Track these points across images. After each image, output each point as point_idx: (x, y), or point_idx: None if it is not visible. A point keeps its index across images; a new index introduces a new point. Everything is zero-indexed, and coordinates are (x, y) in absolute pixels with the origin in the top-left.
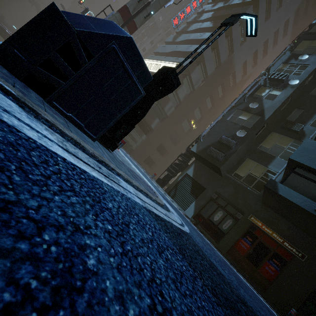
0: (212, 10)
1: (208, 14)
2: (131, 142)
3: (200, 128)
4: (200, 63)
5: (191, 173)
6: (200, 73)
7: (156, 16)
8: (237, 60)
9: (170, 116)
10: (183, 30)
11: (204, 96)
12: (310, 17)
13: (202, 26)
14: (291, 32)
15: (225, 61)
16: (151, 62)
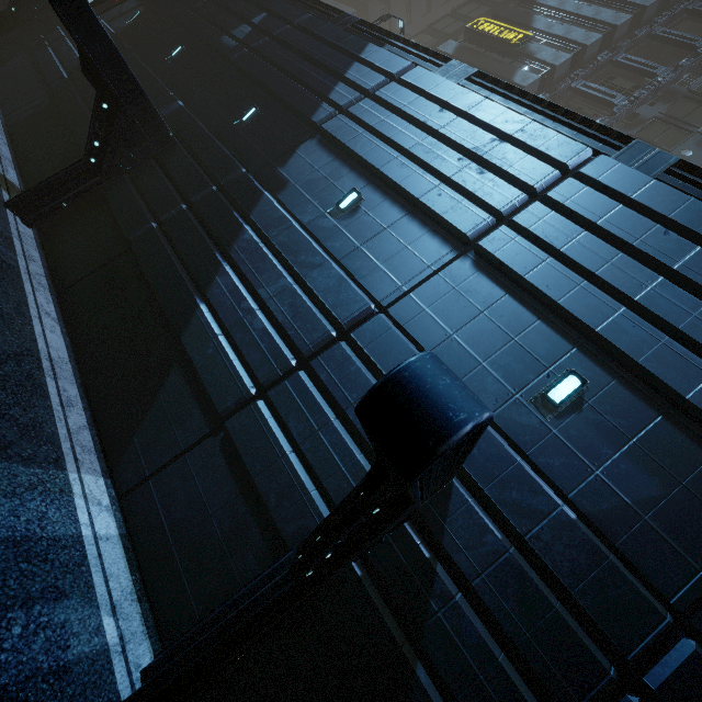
0: None
1: None
2: None
3: None
4: None
5: None
6: None
7: None
8: None
9: None
10: None
11: None
12: None
13: None
14: None
15: None
16: None
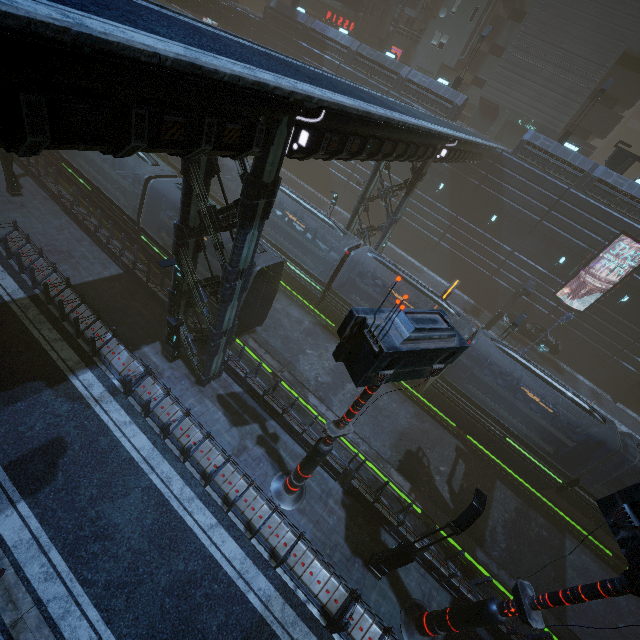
0: None
1: None
2: None
3: None
4: None
5: None
6: None
7: None
8: None
9: None
10: None
11: None
12: None
13: None
14: None
15: None
16: None
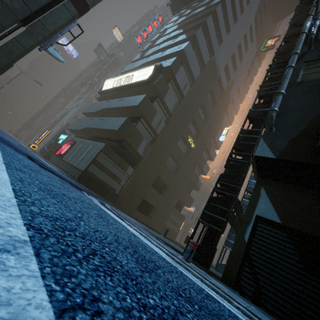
0: (175, 25)
1: (172, 28)
2: (111, 184)
3: (199, 146)
4: (183, 64)
5: (272, 213)
6: (185, 77)
7: (116, 52)
8: (219, 63)
9: (161, 135)
10: (150, 46)
11: (195, 105)
12: (265, 27)
13: (170, 36)
14: (255, 39)
15: (208, 63)
16: (120, 77)
